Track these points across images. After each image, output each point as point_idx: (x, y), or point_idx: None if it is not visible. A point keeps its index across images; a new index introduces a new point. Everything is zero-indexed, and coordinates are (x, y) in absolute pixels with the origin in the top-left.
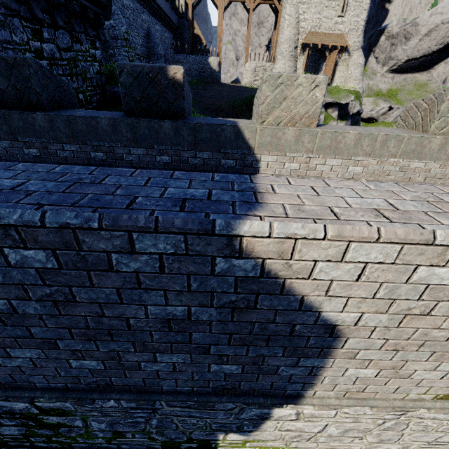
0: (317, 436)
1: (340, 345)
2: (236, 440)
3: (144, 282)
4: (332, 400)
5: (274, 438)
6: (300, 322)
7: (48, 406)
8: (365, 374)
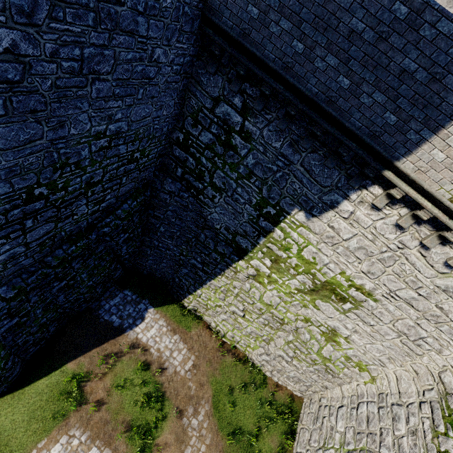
0: (341, 243)
1: (447, 127)
2: (297, 221)
3: (420, 44)
4: (409, 170)
5: (318, 231)
6: (447, 101)
7: (248, 128)
8: (438, 157)
